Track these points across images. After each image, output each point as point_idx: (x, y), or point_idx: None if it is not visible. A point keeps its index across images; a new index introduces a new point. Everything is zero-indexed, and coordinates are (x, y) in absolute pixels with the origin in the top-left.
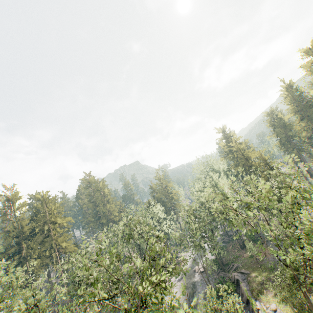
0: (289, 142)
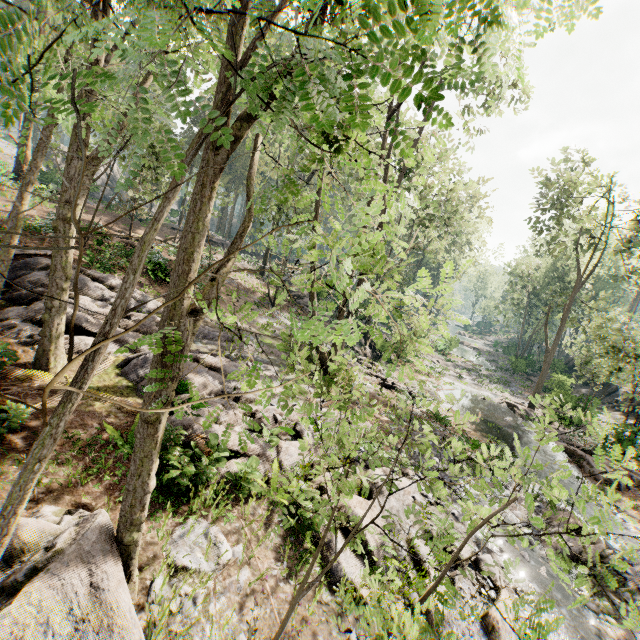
0: None
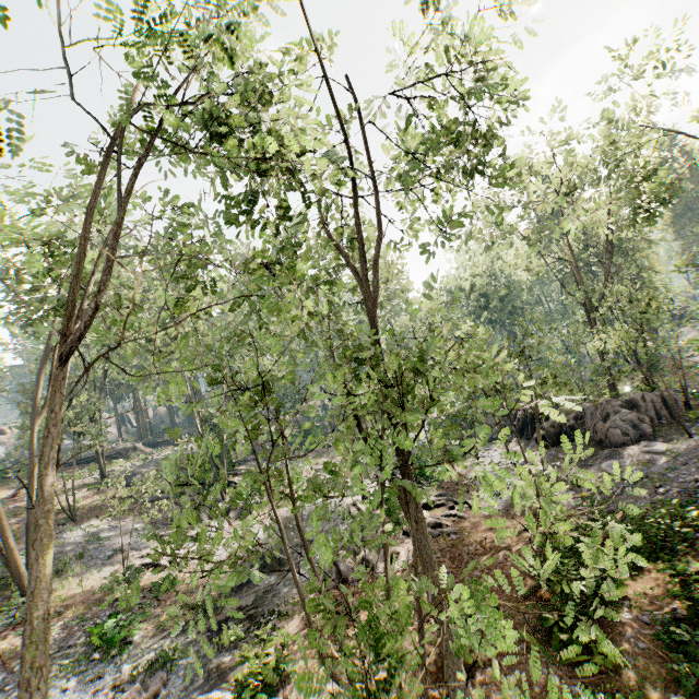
0: (692, 211)
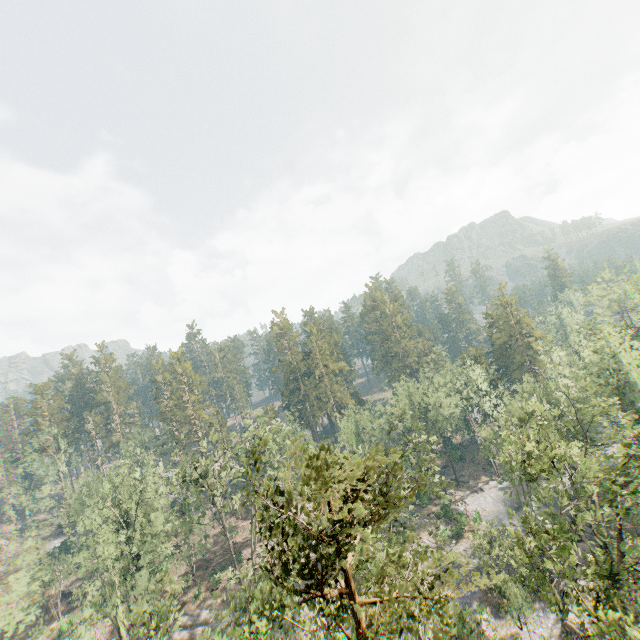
0: None
